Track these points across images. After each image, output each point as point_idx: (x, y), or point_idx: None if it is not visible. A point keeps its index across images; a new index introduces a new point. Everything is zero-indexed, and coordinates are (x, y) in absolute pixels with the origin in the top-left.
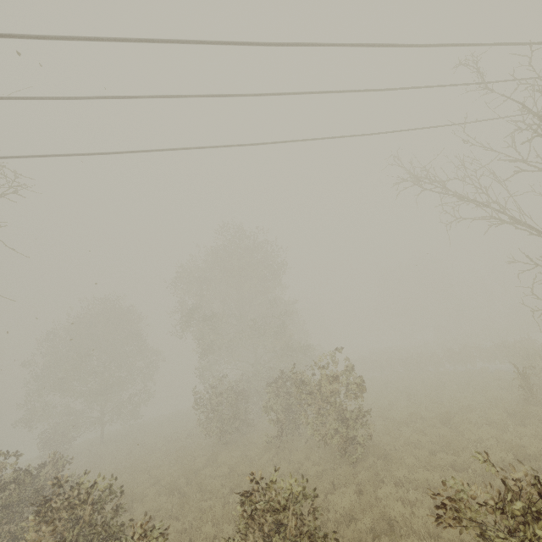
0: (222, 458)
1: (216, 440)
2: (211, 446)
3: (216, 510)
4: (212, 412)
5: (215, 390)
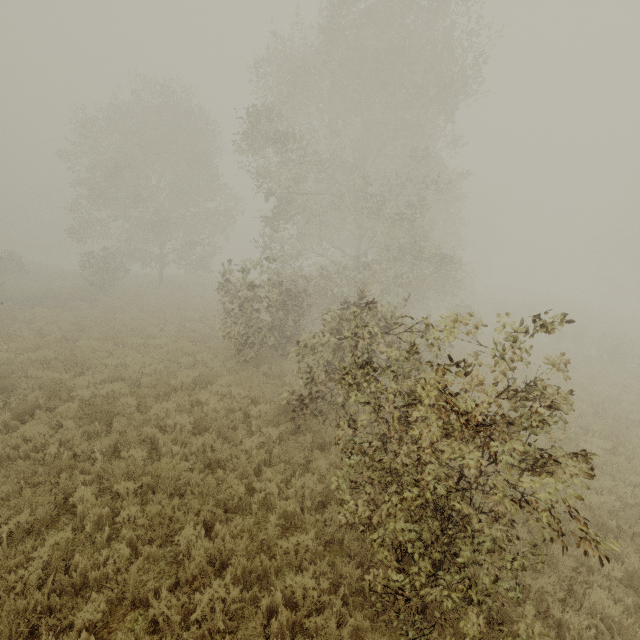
0: (205, 394)
1: (234, 351)
2: (235, 351)
3: (43, 551)
4: (239, 310)
5: (278, 276)
